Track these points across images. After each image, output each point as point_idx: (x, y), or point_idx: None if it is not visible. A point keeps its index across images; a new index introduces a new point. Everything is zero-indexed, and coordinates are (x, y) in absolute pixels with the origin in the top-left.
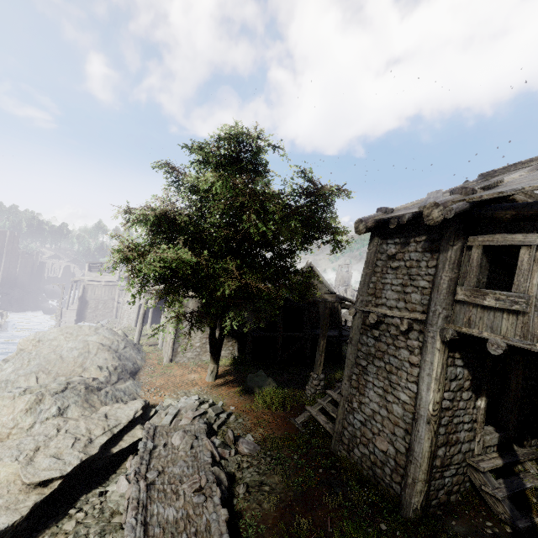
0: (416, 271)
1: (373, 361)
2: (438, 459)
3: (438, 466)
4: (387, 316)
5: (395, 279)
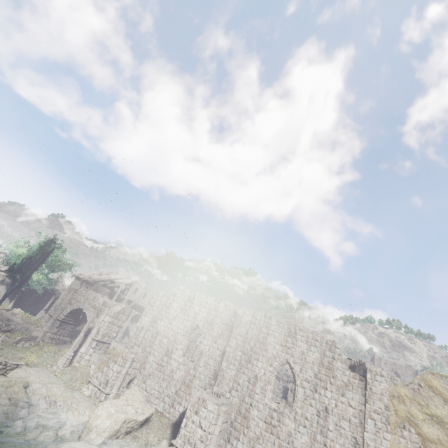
0: None
1: None
2: None
3: None
4: None
5: None
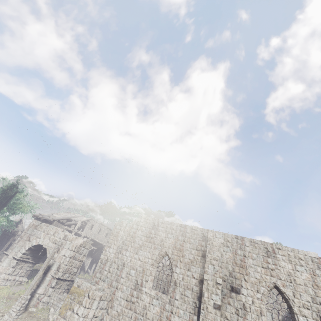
0: None
1: None
2: None
3: None
4: None
5: None
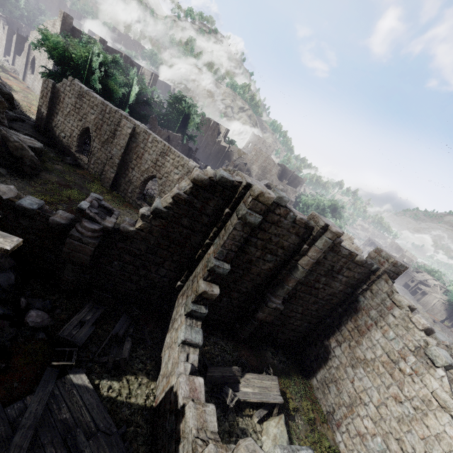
0: None
1: None
2: None
3: None
4: None
5: None
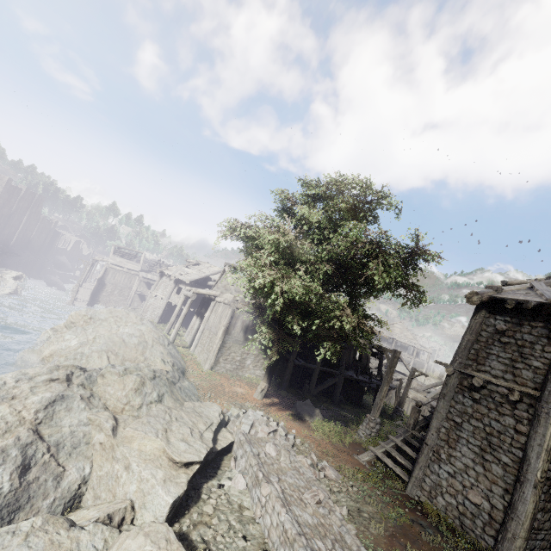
0: (529, 351)
1: (469, 420)
2: (536, 521)
3: (535, 528)
4: (491, 383)
5: (503, 352)
